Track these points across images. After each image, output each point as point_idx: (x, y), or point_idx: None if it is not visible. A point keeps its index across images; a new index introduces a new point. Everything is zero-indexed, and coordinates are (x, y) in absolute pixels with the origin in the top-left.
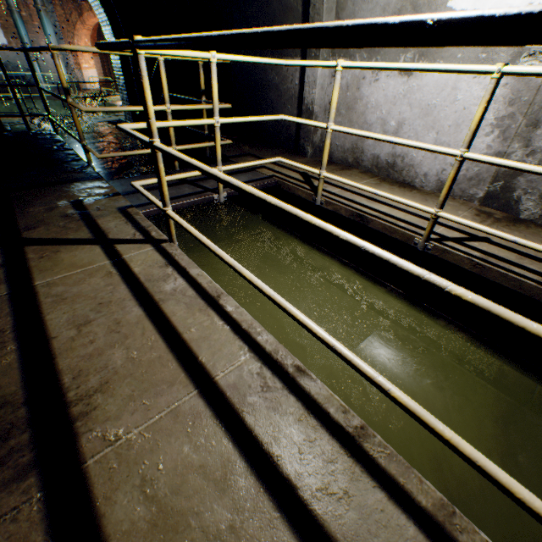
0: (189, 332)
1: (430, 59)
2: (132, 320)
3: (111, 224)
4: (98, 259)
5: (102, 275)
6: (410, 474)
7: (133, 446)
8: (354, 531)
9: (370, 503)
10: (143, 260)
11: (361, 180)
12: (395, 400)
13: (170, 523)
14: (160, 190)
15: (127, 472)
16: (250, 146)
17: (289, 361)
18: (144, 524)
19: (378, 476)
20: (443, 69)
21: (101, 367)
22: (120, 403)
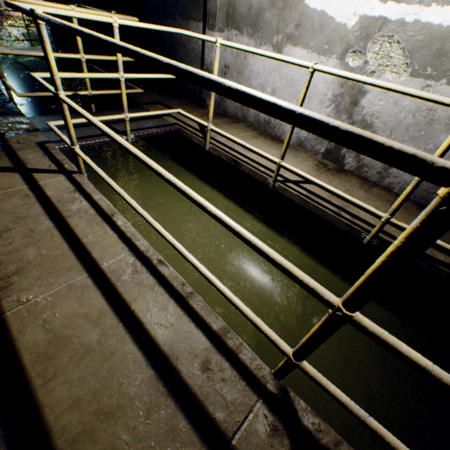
0: (87, 238)
1: (294, 43)
2: (44, 229)
3: (30, 156)
4: (18, 184)
5: (21, 197)
6: (212, 315)
7: (39, 305)
8: (171, 341)
9: (184, 328)
10: (56, 186)
11: (244, 133)
12: (201, 273)
13: (61, 341)
14: (68, 132)
15: (34, 318)
16: (162, 94)
17: (155, 256)
18: (44, 342)
19: (193, 316)
20: (282, 59)
21: (18, 260)
22: (31, 281)
